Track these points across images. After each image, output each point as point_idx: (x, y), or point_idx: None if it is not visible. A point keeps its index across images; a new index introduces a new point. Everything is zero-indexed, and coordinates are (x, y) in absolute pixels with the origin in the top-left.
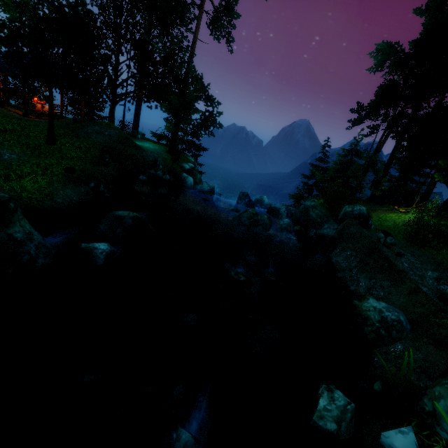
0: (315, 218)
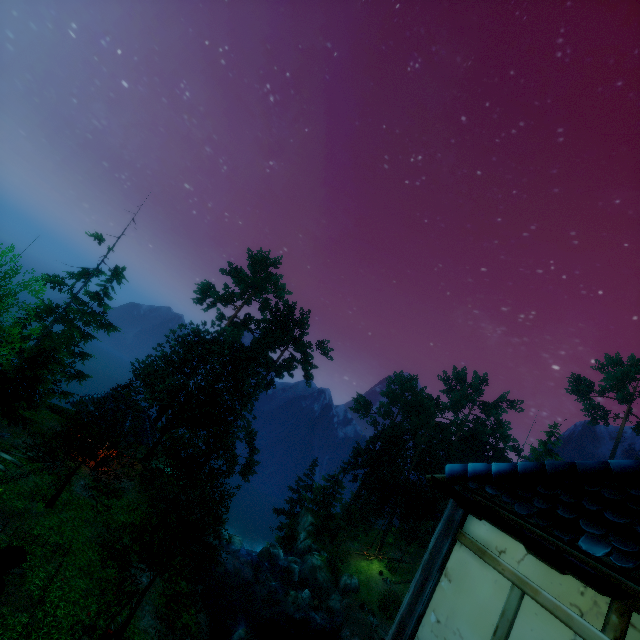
0: (322, 582)
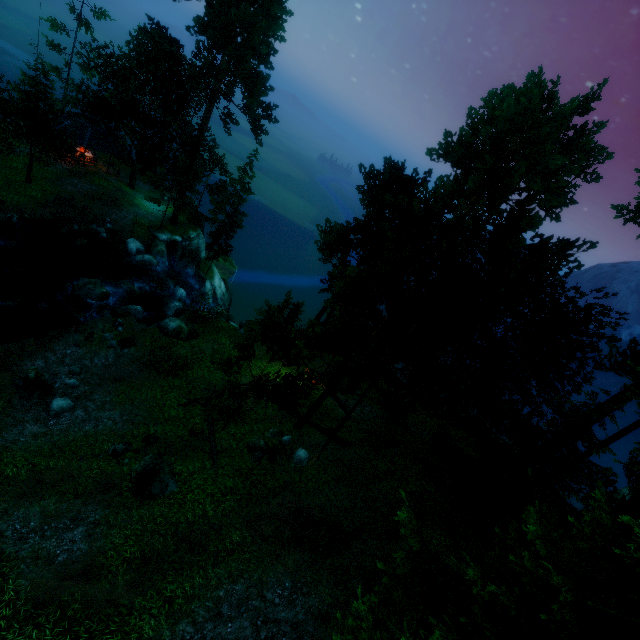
0: None
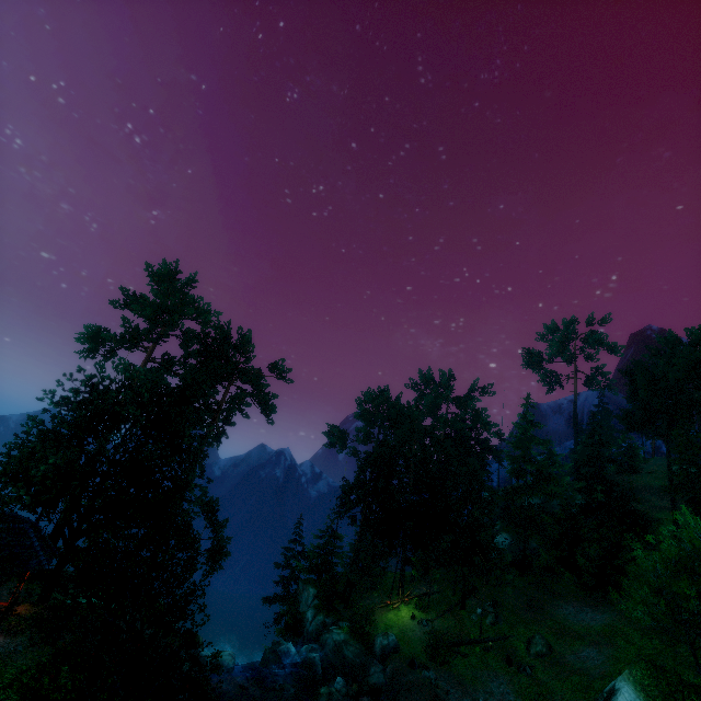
0: (353, 659)
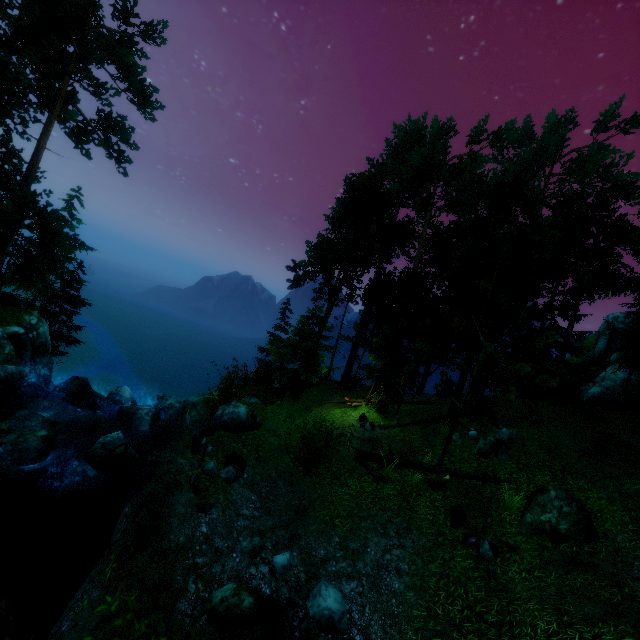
0: (187, 426)
